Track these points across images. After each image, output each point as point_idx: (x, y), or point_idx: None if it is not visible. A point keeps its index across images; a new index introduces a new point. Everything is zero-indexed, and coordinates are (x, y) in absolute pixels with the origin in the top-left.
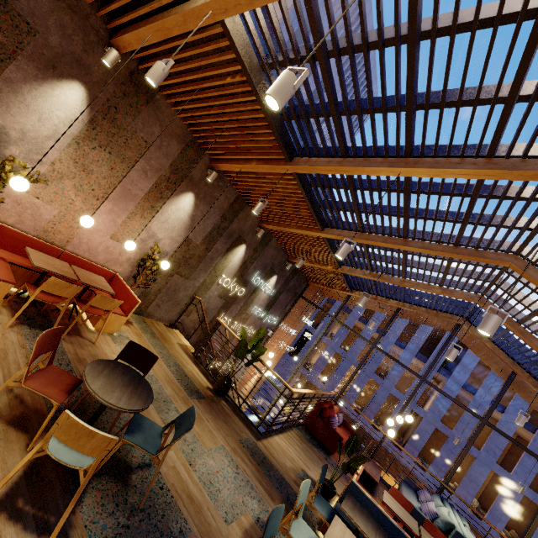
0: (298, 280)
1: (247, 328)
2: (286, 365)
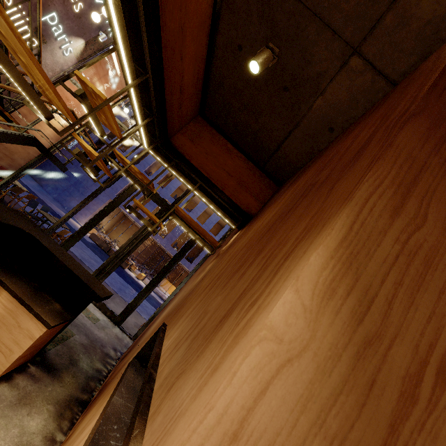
0: None
1: None
2: None
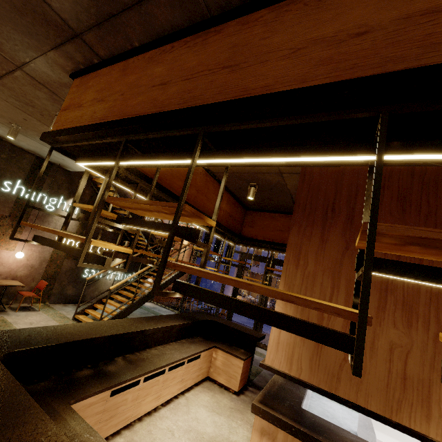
0: None
1: None
2: (225, 268)
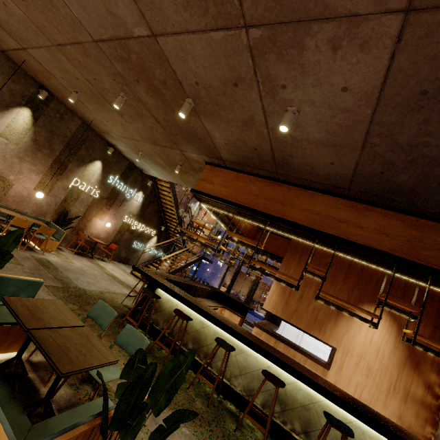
0: None
1: None
2: (217, 261)
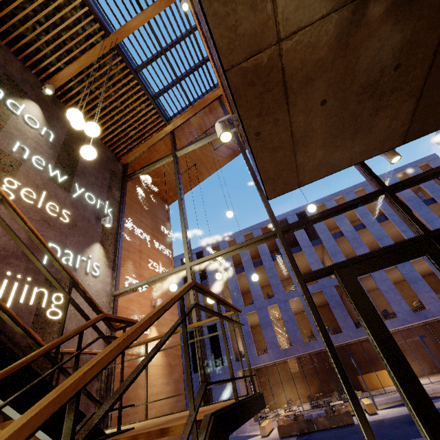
0: (100, 148)
1: (31, 192)
2: None
